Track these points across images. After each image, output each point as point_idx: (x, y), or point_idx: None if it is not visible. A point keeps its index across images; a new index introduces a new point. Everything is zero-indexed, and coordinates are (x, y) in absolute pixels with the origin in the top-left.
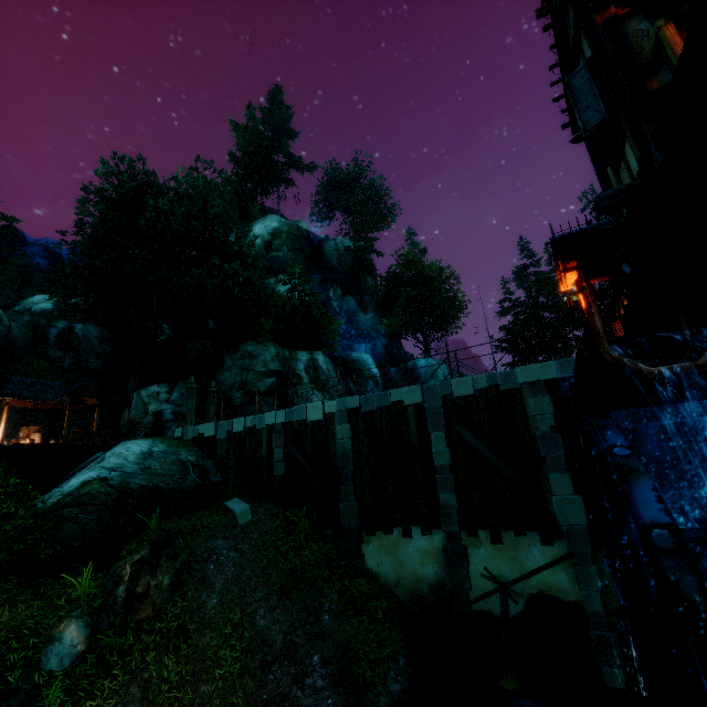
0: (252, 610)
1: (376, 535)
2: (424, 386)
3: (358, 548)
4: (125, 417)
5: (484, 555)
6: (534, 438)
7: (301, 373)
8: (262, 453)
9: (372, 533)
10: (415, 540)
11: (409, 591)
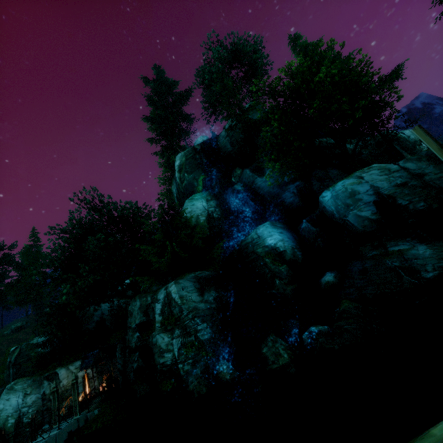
0: None
1: None
2: None
3: None
4: None
5: None
6: None
7: (155, 317)
8: None
9: None
10: None
11: None
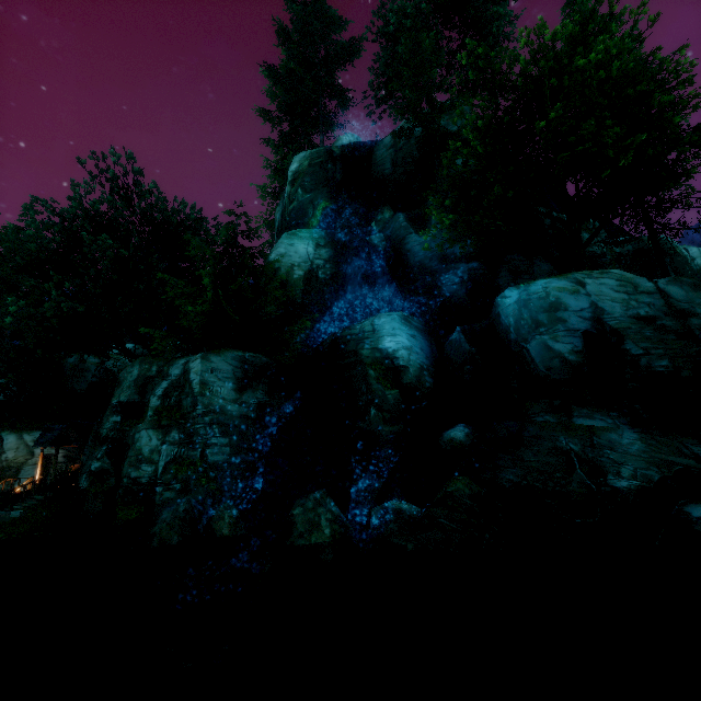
0: None
1: None
2: None
3: None
4: None
5: None
6: None
7: (151, 401)
8: None
9: None
10: None
11: None
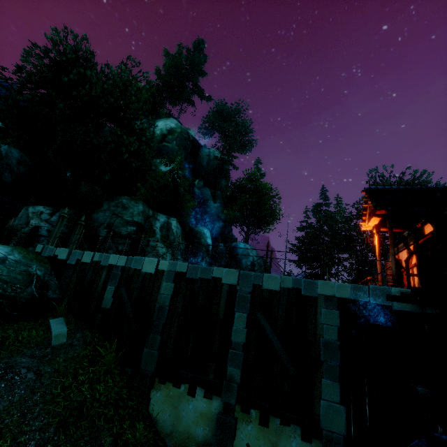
0: (24, 440)
1: (166, 384)
2: (242, 271)
3: (147, 392)
4: (10, 222)
5: (250, 432)
6: (317, 342)
7: (156, 230)
8: (98, 285)
9: (163, 382)
10: (197, 400)
11: (178, 445)
